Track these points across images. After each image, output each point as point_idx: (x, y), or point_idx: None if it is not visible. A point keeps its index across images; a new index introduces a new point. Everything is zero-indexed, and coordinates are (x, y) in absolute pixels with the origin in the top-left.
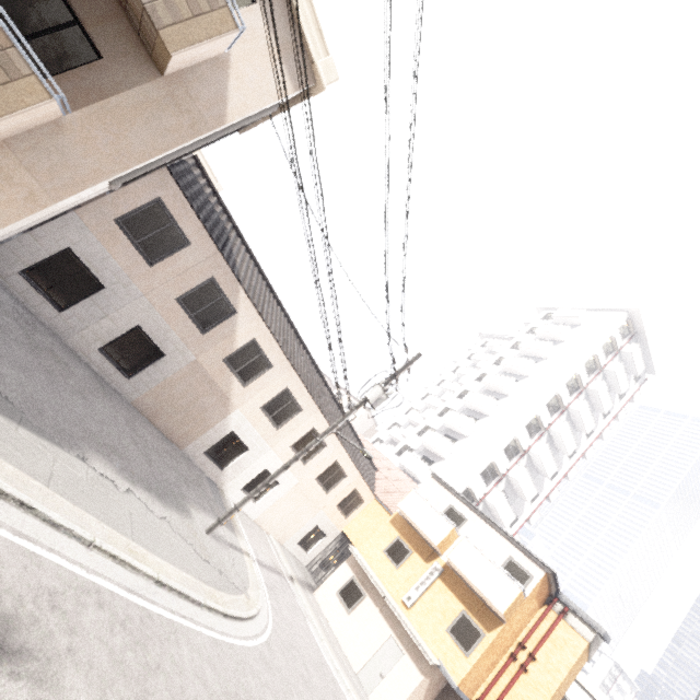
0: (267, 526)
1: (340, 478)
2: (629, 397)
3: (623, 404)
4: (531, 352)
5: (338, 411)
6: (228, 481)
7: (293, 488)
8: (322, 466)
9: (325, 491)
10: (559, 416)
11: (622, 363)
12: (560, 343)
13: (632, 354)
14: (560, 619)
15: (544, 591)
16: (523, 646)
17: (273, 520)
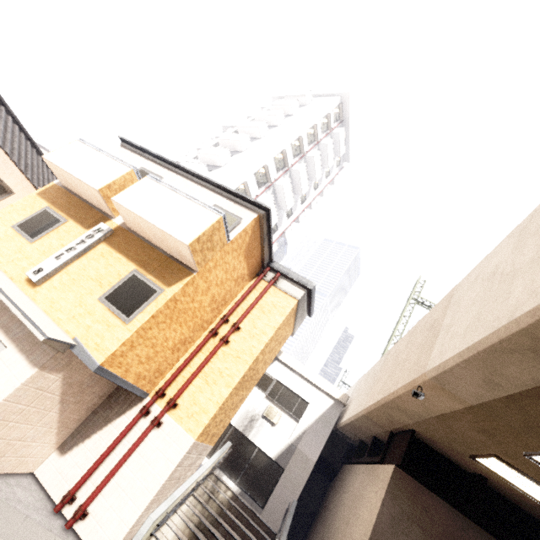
0: None
1: None
2: (332, 178)
3: (328, 183)
4: (265, 120)
5: None
6: None
7: None
8: None
9: None
10: (283, 173)
11: (333, 139)
12: (289, 117)
13: (339, 135)
14: (271, 285)
15: (255, 253)
16: (227, 320)
17: None
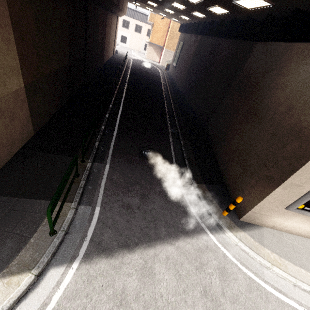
0: (132, 48)
1: (141, 28)
2: None
3: None
4: None
5: (135, 13)
6: (116, 42)
7: (131, 37)
8: (133, 28)
9: (139, 34)
10: None
11: None
12: None
13: None
14: None
15: None
16: (169, 27)
17: (133, 46)
